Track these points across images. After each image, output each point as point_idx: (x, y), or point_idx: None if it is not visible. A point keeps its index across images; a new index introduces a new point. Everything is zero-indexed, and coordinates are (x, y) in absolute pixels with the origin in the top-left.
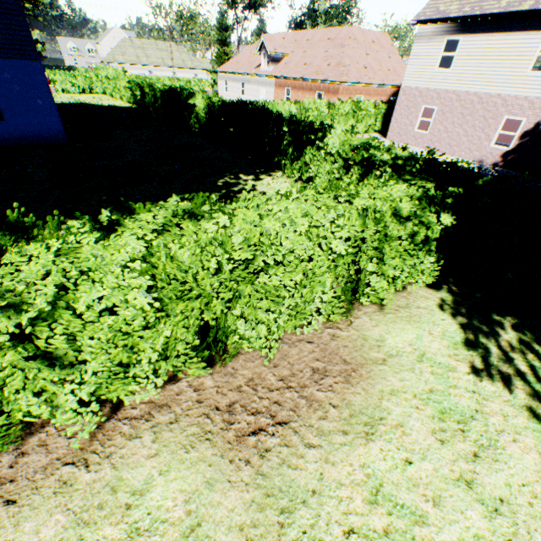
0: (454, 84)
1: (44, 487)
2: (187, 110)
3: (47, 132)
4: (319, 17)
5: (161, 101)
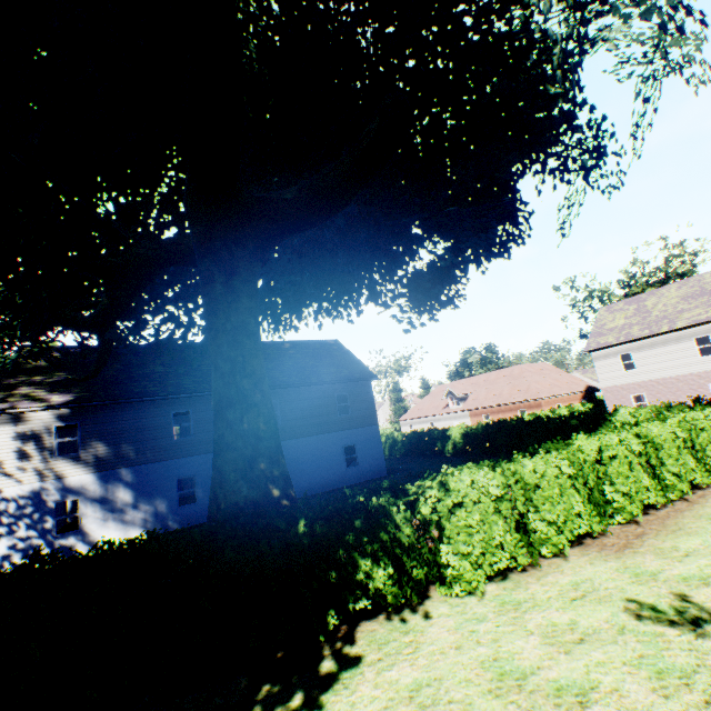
0: (646, 376)
1: (695, 507)
2: (438, 441)
3: (377, 469)
4: (474, 365)
5: (403, 443)
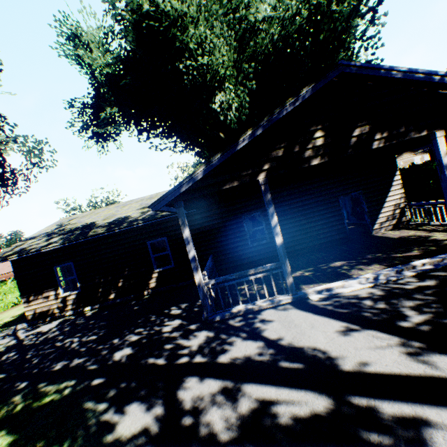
0: None
1: None
2: None
3: None
4: (2, 246)
5: None
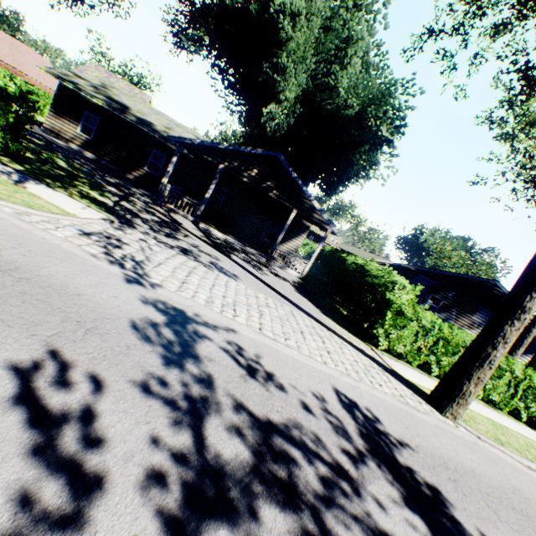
0: None
1: None
2: None
3: None
4: None
5: None
